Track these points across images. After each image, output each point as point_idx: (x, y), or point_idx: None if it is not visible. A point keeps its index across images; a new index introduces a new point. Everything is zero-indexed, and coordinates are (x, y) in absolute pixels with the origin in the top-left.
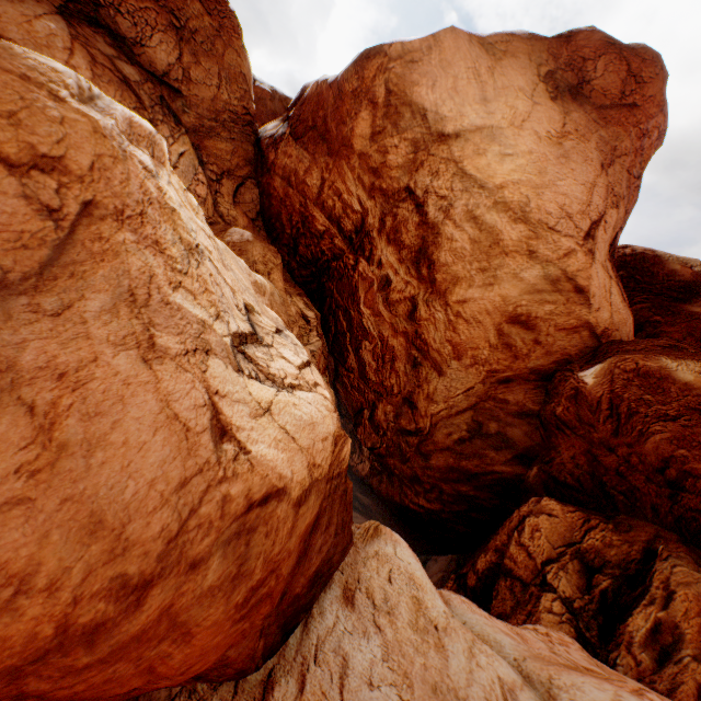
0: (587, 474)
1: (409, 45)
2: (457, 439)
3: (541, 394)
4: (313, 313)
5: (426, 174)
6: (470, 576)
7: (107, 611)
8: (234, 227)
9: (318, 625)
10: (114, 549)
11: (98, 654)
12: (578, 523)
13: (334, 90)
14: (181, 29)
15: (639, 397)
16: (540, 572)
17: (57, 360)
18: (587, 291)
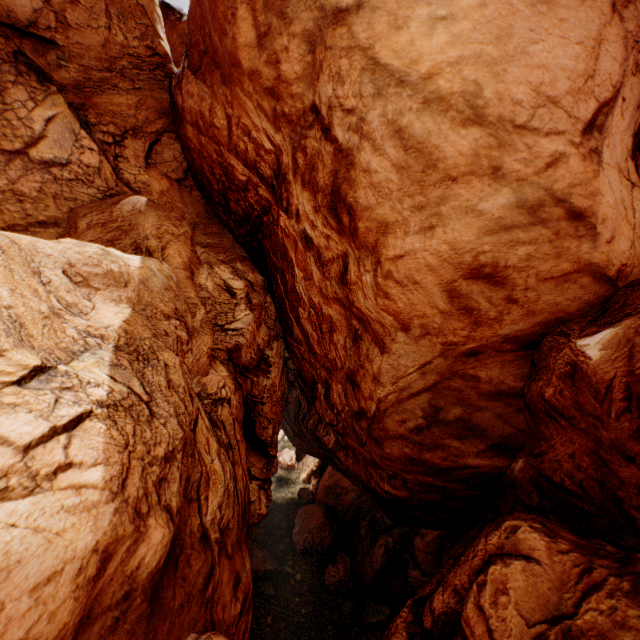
0: (594, 481)
1: None
2: (413, 428)
3: (525, 366)
4: (242, 282)
5: (329, 80)
6: (425, 614)
7: None
8: (146, 194)
9: None
10: None
11: None
12: (573, 573)
13: None
14: None
15: None
16: None
17: None
18: (590, 216)
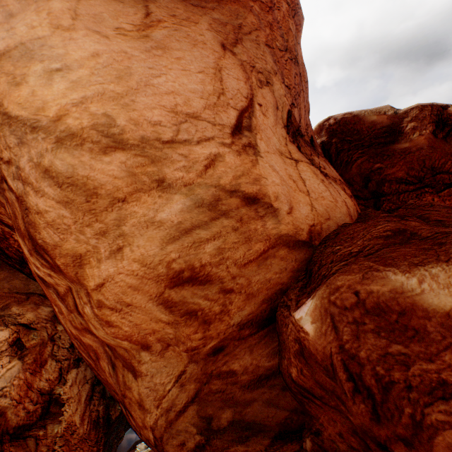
0: None
1: None
2: (194, 447)
3: (273, 341)
4: (7, 331)
5: None
6: None
7: None
8: None
9: None
10: None
11: None
12: None
13: None
14: None
15: (384, 352)
16: None
17: None
18: (263, 197)
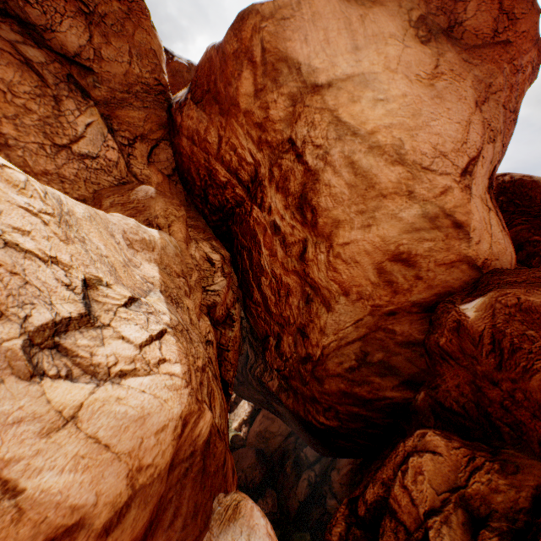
0: (472, 403)
1: (279, 2)
2: (347, 368)
3: (425, 324)
4: (219, 256)
5: (304, 125)
6: (360, 505)
7: None
8: (148, 184)
9: None
10: None
11: None
12: (463, 461)
13: (219, 54)
14: (90, 14)
15: (522, 332)
16: (423, 523)
17: None
18: (466, 226)
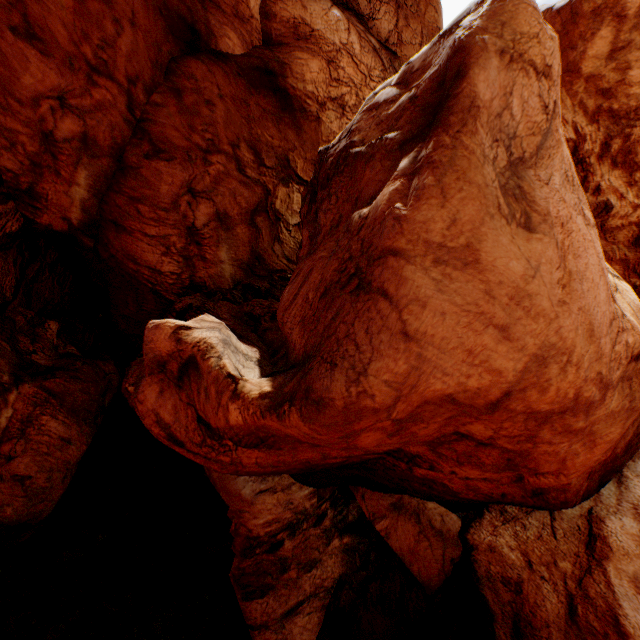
0: None
1: None
2: None
3: None
4: None
5: None
6: None
7: (594, 395)
8: None
9: (638, 484)
10: (597, 352)
11: (584, 423)
12: None
13: (563, 15)
14: None
15: None
16: None
17: (558, 214)
18: None
